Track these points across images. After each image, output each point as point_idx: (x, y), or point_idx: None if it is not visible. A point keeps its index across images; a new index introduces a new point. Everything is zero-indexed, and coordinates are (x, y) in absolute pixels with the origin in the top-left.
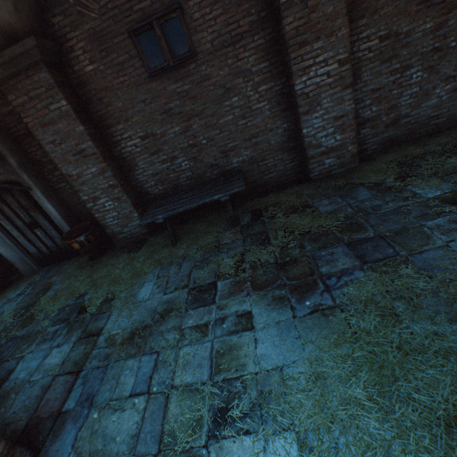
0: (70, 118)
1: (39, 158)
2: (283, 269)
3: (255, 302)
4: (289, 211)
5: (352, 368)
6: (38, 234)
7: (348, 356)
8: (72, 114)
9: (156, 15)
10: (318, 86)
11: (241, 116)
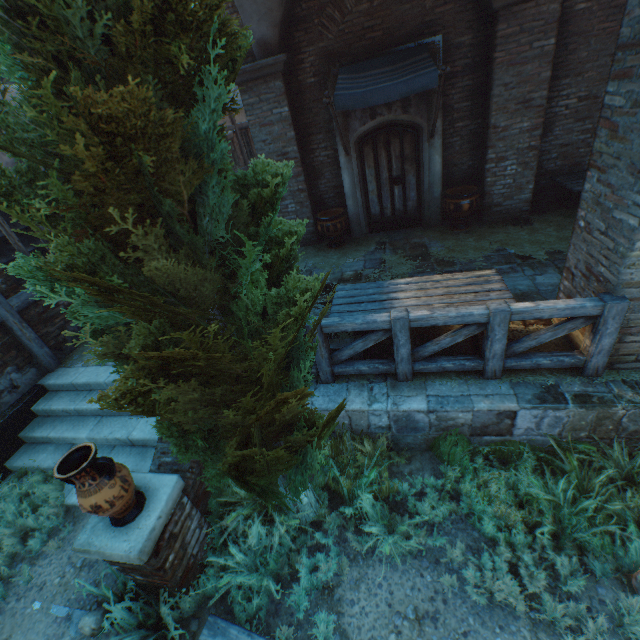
0: (544, 61)
1: (450, 104)
2: None
3: None
4: None
5: None
6: (394, 192)
7: None
8: (550, 56)
9: None
10: None
11: None
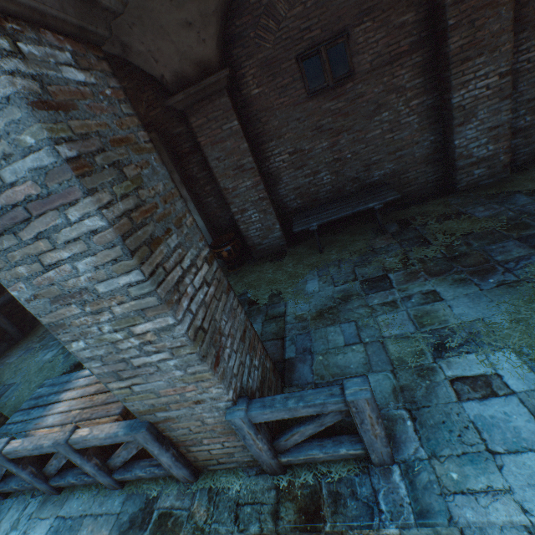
0: (237, 137)
1: (194, 175)
2: (455, 261)
3: (436, 284)
4: (441, 219)
5: None
6: None
7: None
8: (240, 133)
9: (326, 42)
10: (476, 99)
11: (389, 130)
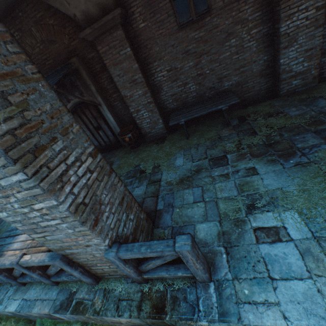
0: (130, 59)
1: (105, 86)
2: (270, 147)
3: (255, 163)
4: (266, 116)
5: (325, 186)
6: (100, 134)
7: (321, 182)
8: (132, 57)
9: None
10: (297, 28)
11: (235, 53)
